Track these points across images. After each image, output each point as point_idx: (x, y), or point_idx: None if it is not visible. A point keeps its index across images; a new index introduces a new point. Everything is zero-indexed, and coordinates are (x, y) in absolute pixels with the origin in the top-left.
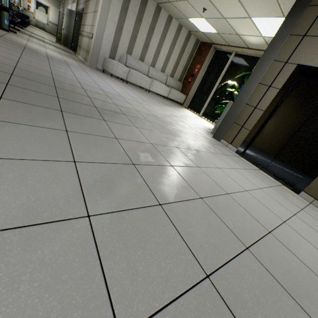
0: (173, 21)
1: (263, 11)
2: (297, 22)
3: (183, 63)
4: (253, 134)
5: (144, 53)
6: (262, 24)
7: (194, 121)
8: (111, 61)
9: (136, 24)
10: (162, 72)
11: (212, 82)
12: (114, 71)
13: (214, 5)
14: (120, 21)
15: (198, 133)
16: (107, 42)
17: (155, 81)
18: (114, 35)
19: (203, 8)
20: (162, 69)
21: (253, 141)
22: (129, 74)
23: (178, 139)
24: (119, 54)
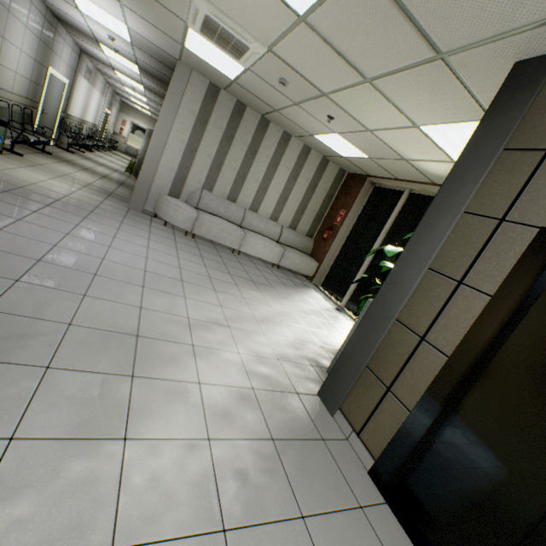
0: (292, 140)
1: (439, 111)
2: (520, 119)
3: (315, 207)
4: (418, 430)
5: (238, 188)
6: (445, 136)
7: (299, 331)
8: (167, 200)
9: (223, 144)
10: (273, 220)
11: (367, 242)
12: (169, 216)
13: (344, 108)
14: (194, 139)
15: (263, 386)
16: (166, 171)
17: (253, 235)
18: (181, 160)
19: (328, 116)
20: (273, 216)
21: (424, 448)
22: (198, 222)
23: (75, 471)
24: (188, 189)
